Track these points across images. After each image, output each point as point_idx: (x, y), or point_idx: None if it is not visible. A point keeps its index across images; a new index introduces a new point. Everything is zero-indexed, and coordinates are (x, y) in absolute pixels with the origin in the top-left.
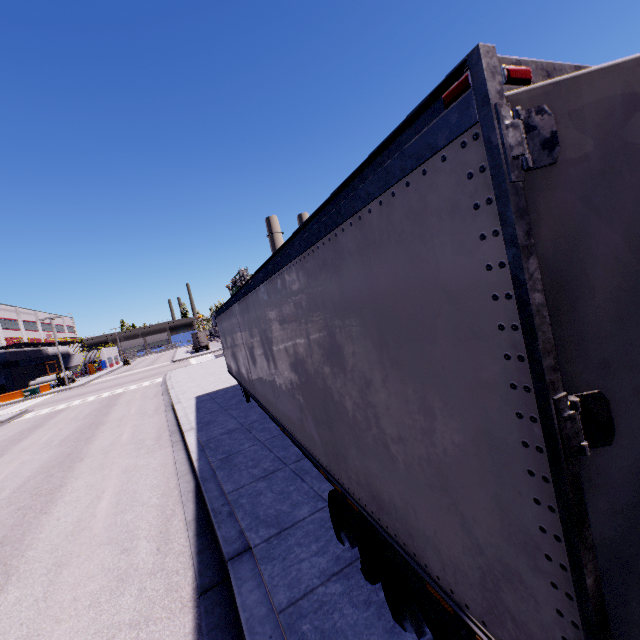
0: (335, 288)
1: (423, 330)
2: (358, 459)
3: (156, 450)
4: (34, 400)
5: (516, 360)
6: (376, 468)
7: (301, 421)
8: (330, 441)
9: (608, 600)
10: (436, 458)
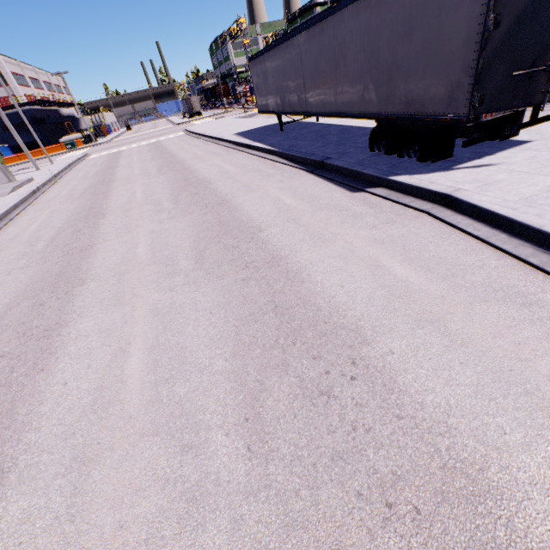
0: None
1: (459, 4)
2: (404, 89)
3: (233, 154)
4: (78, 151)
5: (484, 5)
6: (414, 86)
7: (362, 96)
8: (385, 93)
9: (481, 75)
10: (446, 59)
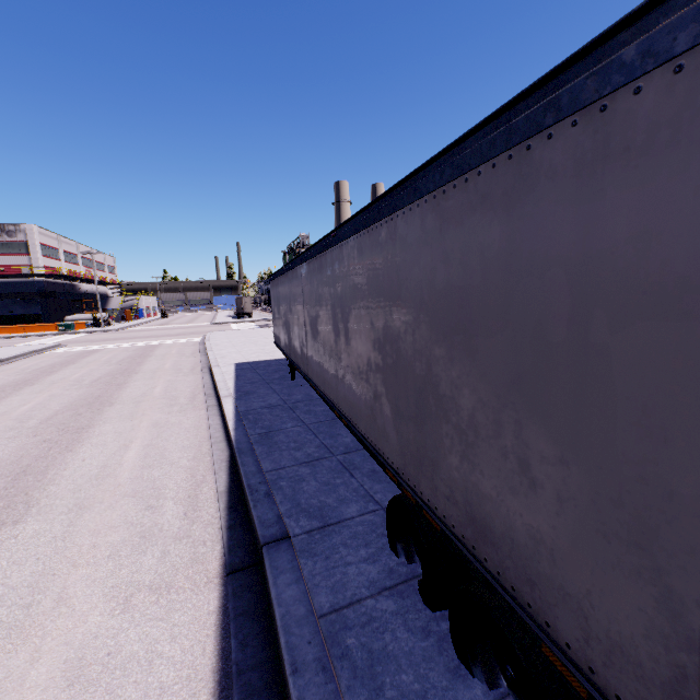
0: (496, 235)
1: None
2: (460, 470)
3: (189, 410)
4: (68, 336)
5: None
6: (492, 488)
7: (371, 410)
8: (414, 441)
9: None
10: (640, 501)
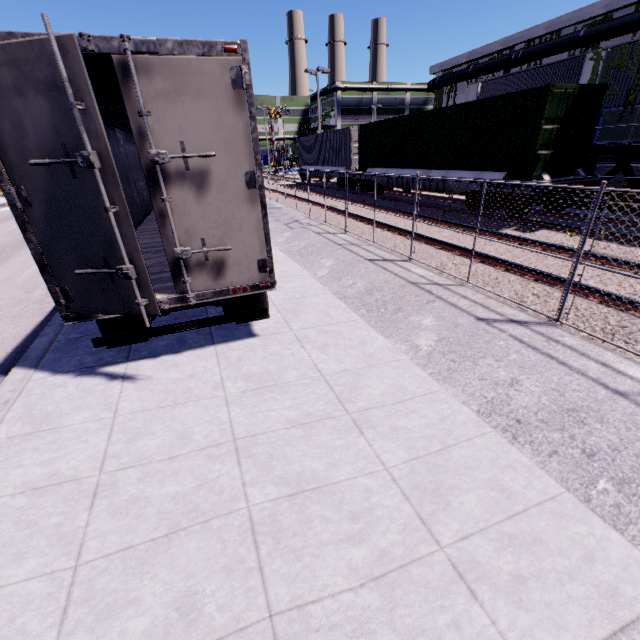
0: None
1: None
2: None
3: None
4: None
5: None
6: None
7: None
8: None
9: (48, 262)
10: None
